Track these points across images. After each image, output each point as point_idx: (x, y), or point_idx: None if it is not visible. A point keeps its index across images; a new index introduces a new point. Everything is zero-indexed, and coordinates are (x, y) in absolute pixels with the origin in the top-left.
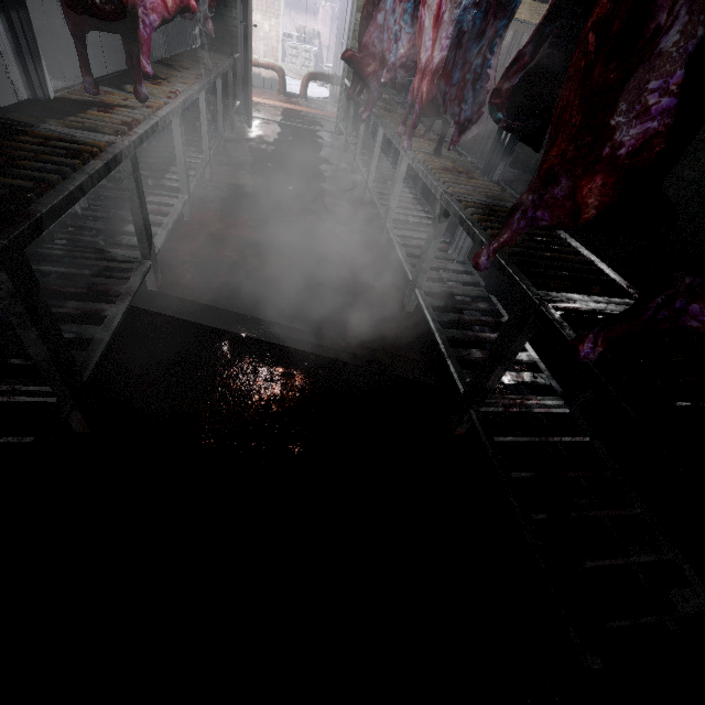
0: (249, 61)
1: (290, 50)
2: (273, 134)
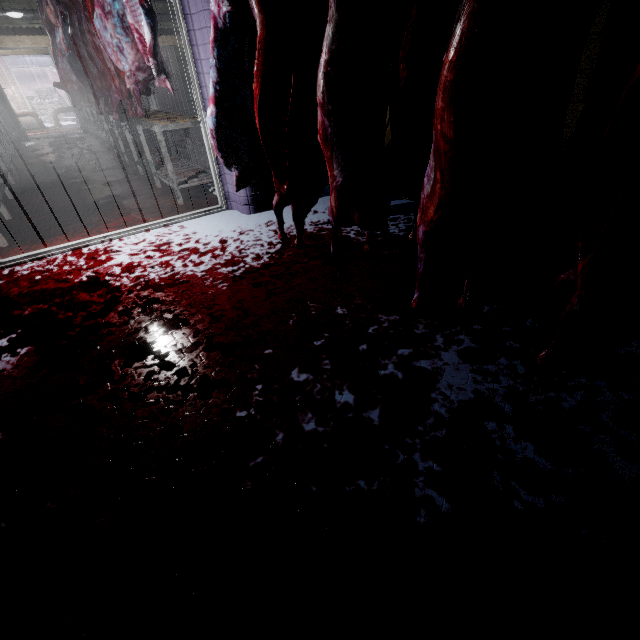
0: (10, 106)
1: (37, 106)
2: (45, 141)
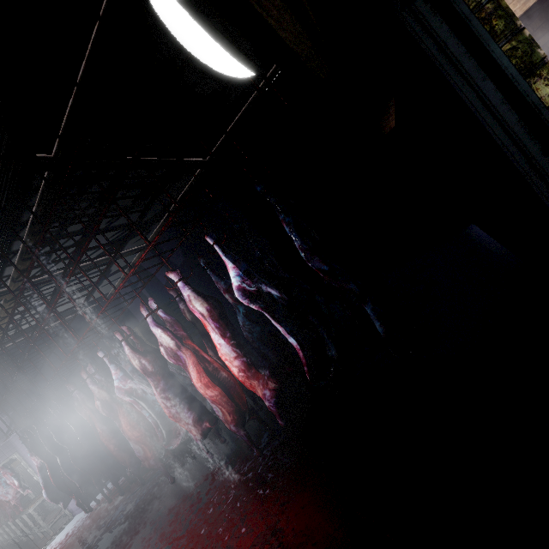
0: None
1: None
2: None
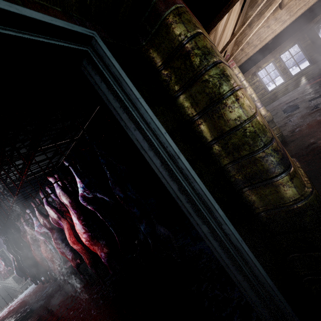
0: None
1: None
2: None
